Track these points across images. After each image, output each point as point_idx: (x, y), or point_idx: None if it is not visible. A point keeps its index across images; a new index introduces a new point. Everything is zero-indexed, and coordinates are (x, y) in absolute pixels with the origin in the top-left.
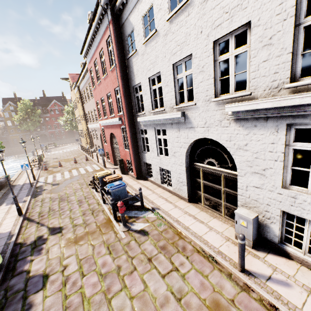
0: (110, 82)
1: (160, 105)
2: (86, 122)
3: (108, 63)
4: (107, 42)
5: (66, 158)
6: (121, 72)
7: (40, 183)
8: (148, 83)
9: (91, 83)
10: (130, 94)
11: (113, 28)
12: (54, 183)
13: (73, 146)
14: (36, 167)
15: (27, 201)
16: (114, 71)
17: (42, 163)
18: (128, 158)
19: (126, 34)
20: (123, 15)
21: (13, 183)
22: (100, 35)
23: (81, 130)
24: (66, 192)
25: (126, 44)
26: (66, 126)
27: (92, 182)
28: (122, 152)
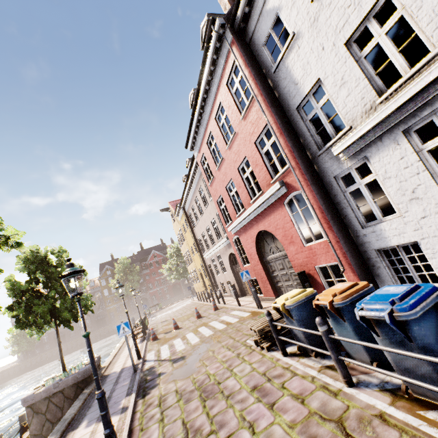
0: (243, 139)
1: (407, 65)
2: (200, 252)
3: (235, 113)
4: (227, 85)
5: (180, 316)
6: (266, 98)
7: (148, 364)
8: (346, 54)
9: (202, 186)
10: (293, 127)
11: (239, 47)
12: (174, 357)
13: (184, 302)
14: (139, 338)
15: (128, 408)
16: (250, 112)
17: (147, 330)
18: (320, 261)
19: (262, 39)
20: (251, 20)
21: (105, 372)
22: (214, 88)
23: (193, 272)
24: (207, 370)
25: (265, 54)
26: (171, 274)
27: (257, 337)
28: (297, 256)
